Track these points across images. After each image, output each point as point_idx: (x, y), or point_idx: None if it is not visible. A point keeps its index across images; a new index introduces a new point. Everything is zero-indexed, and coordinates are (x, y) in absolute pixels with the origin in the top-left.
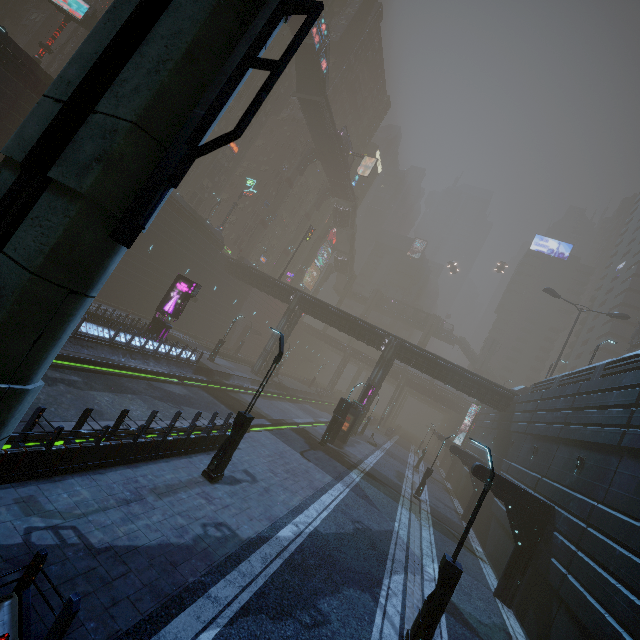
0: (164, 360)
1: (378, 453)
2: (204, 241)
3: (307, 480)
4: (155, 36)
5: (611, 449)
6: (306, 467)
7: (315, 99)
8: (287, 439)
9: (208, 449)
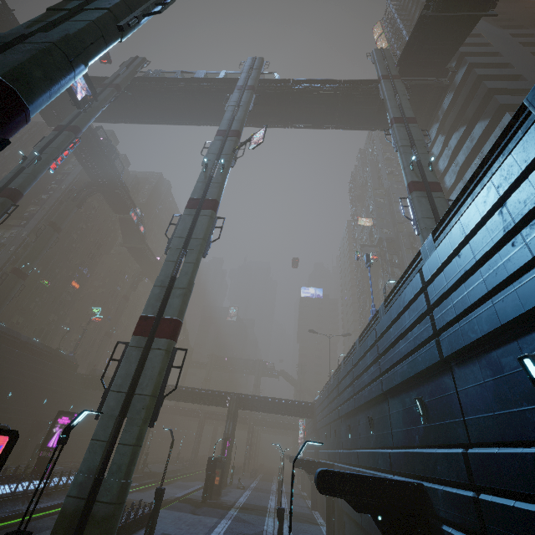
0: (54, 493)
1: (247, 492)
2: (60, 369)
3: (202, 525)
4: (147, 368)
5: (339, 420)
6: (198, 519)
7: (139, 246)
8: (178, 508)
9: (135, 530)
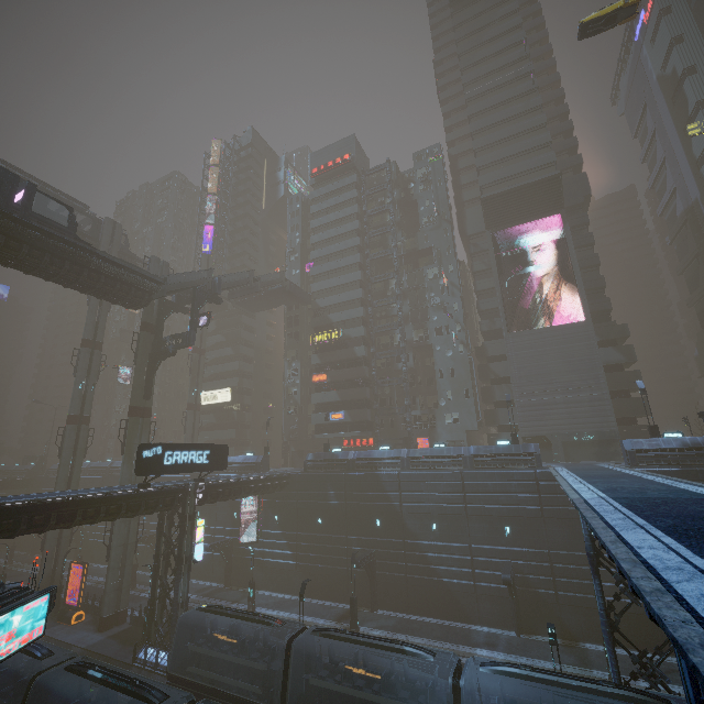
0: None
1: None
2: None
3: None
4: None
5: None
6: None
7: None
8: None
9: None
